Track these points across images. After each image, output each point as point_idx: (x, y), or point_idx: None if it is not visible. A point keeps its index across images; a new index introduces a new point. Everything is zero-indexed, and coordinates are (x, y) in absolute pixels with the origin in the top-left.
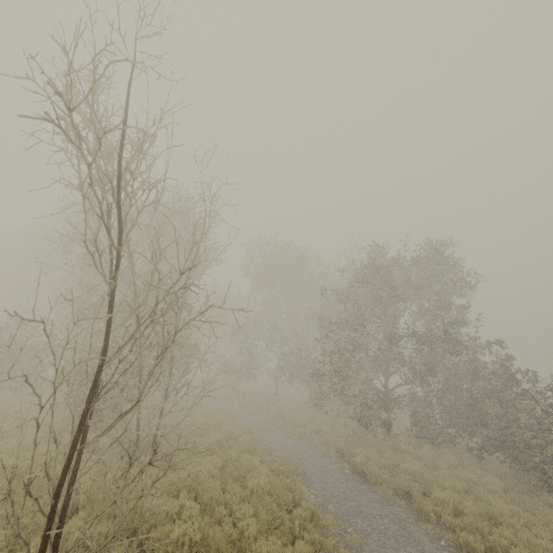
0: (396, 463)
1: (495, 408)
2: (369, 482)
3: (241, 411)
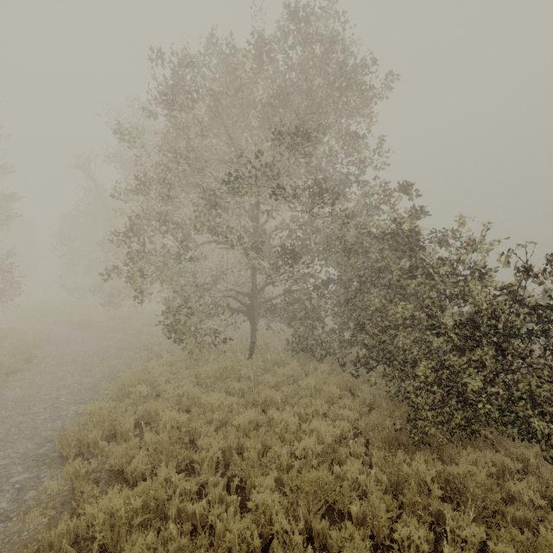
0: (192, 403)
1: (379, 298)
2: (67, 458)
3: (93, 338)
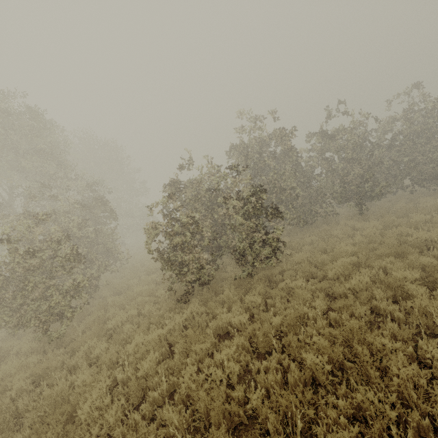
0: None
1: None
2: None
3: None
